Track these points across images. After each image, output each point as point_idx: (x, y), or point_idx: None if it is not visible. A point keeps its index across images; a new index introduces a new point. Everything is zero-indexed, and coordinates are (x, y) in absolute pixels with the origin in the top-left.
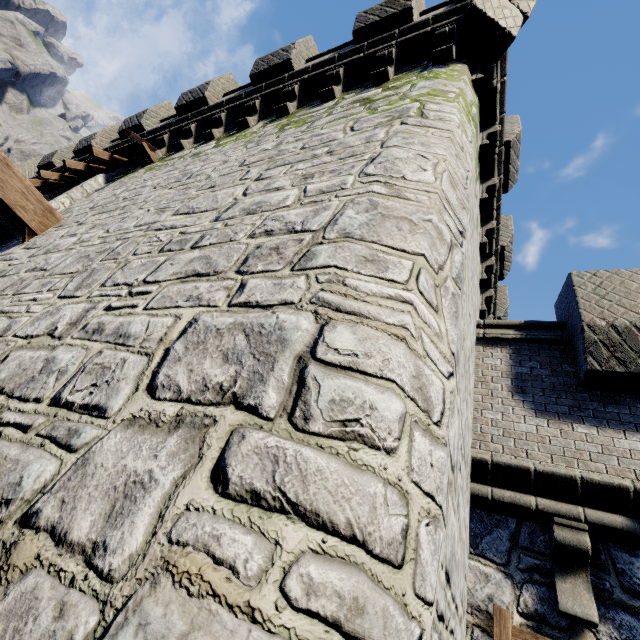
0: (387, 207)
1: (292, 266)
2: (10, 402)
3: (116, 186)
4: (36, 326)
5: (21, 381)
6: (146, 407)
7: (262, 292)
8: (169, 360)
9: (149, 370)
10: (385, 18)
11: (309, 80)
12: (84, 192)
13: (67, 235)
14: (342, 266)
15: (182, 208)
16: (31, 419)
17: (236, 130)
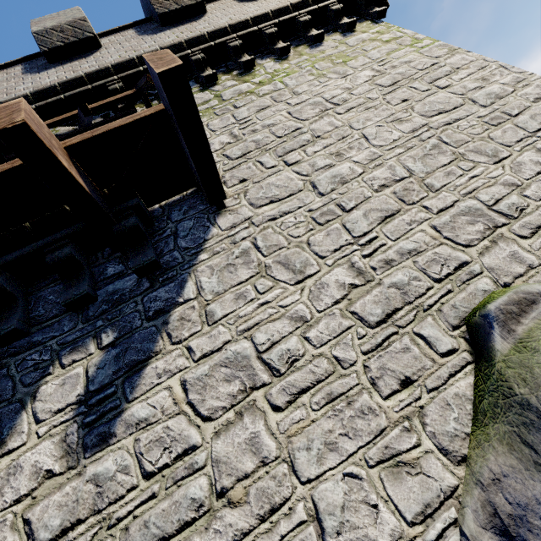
0: None
1: None
2: None
3: None
4: (529, 170)
5: None
6: None
7: None
8: None
9: None
10: None
11: (280, 24)
12: None
13: (314, 171)
14: None
15: (424, 113)
16: None
17: (233, 70)
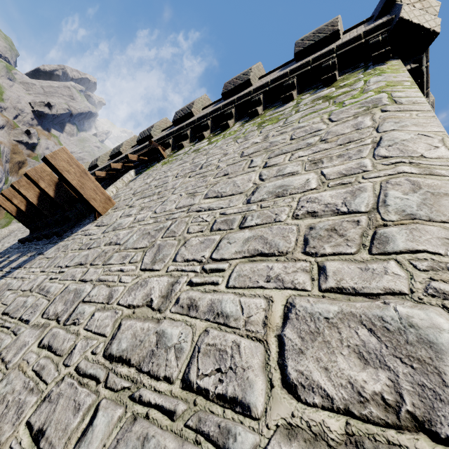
0: (430, 185)
1: (368, 249)
2: (142, 377)
3: (144, 177)
4: (133, 296)
5: (143, 354)
6: (297, 412)
7: (351, 277)
8: (289, 351)
9: (272, 361)
10: (318, 41)
11: (270, 90)
12: (123, 183)
13: (124, 215)
14: (433, 250)
15: (209, 192)
16: (171, 403)
17: (219, 130)
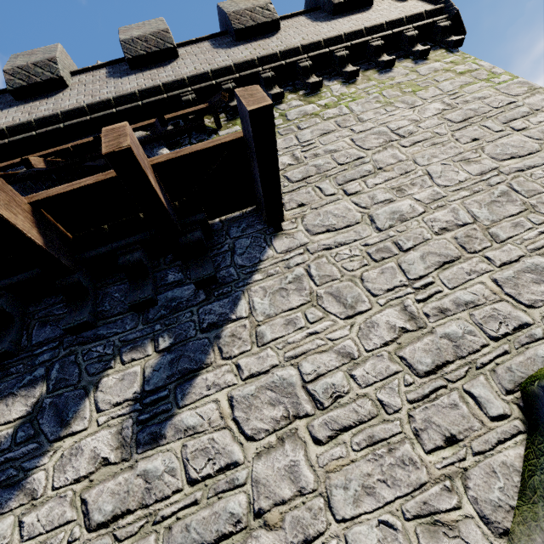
0: None
1: None
2: None
3: None
4: None
5: None
6: None
7: None
8: None
9: None
10: None
11: (352, 47)
12: None
13: (373, 204)
14: None
15: (494, 156)
16: None
17: (300, 90)
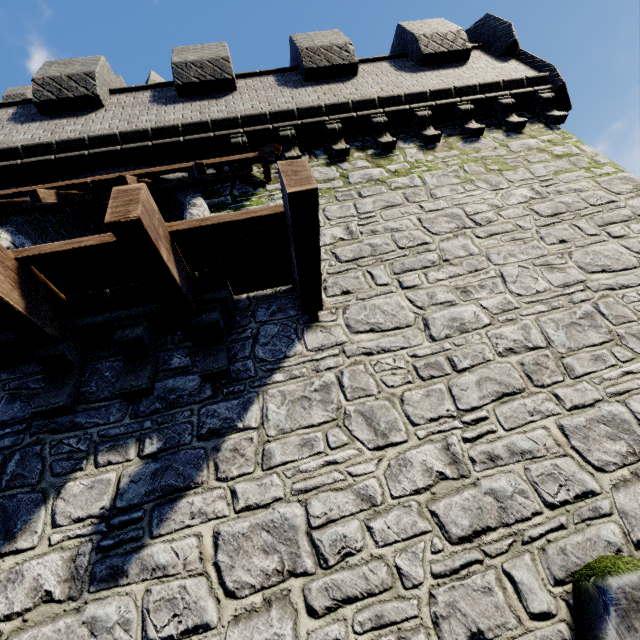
0: None
1: None
2: None
3: None
4: None
5: None
6: None
7: None
8: None
9: None
10: (451, 51)
11: (436, 107)
12: None
13: (431, 305)
14: None
15: (583, 265)
16: None
17: (369, 148)
